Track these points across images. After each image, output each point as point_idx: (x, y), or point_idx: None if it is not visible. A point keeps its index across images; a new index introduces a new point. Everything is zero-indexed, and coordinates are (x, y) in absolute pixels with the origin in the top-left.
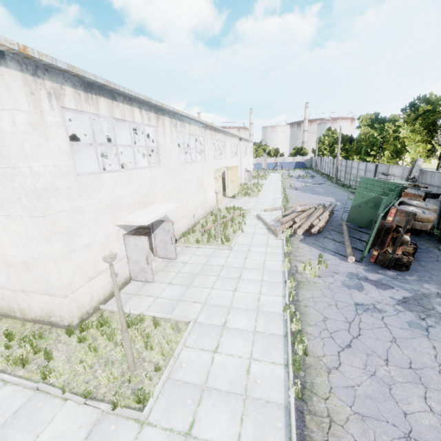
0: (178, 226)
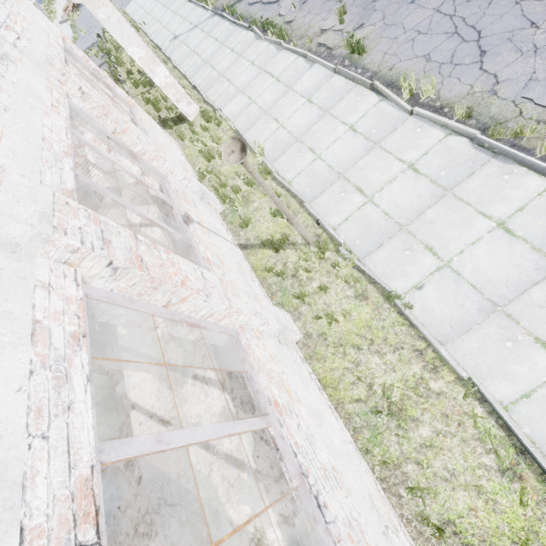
0: None
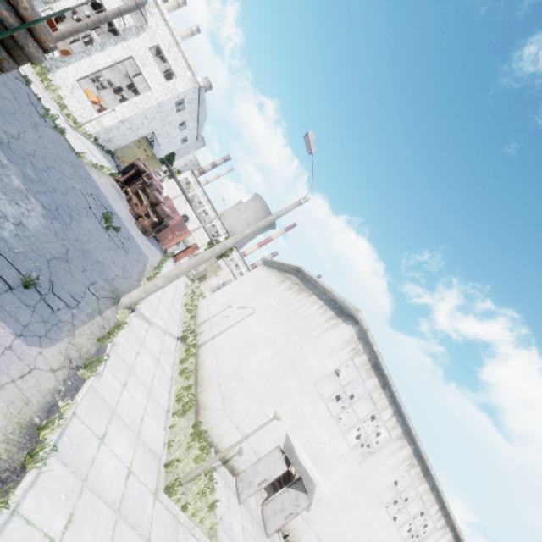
0: (305, 531)
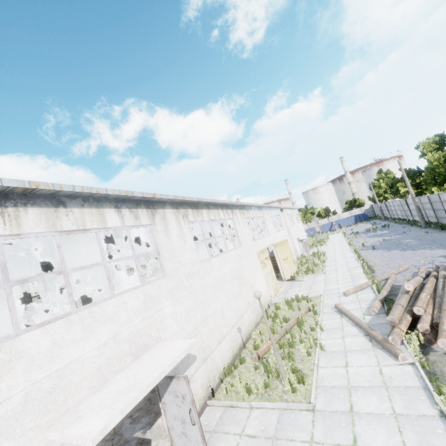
0: (212, 361)
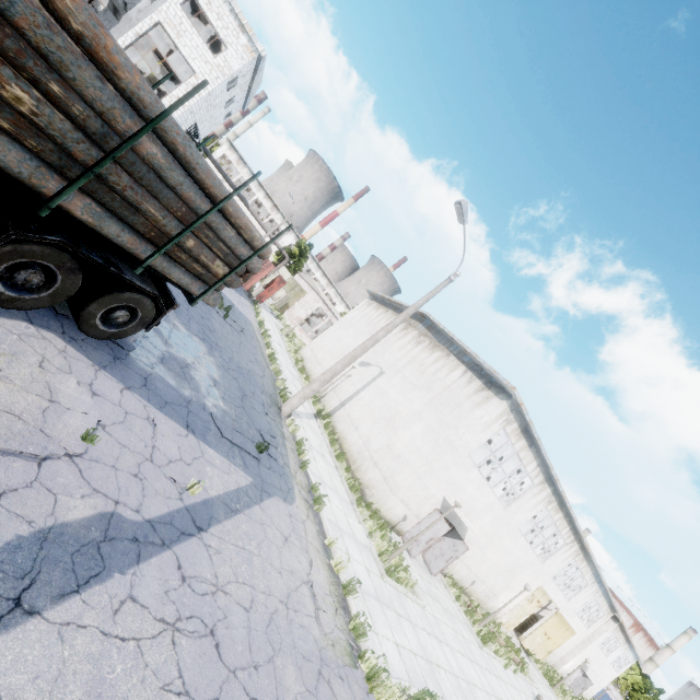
0: (456, 563)
